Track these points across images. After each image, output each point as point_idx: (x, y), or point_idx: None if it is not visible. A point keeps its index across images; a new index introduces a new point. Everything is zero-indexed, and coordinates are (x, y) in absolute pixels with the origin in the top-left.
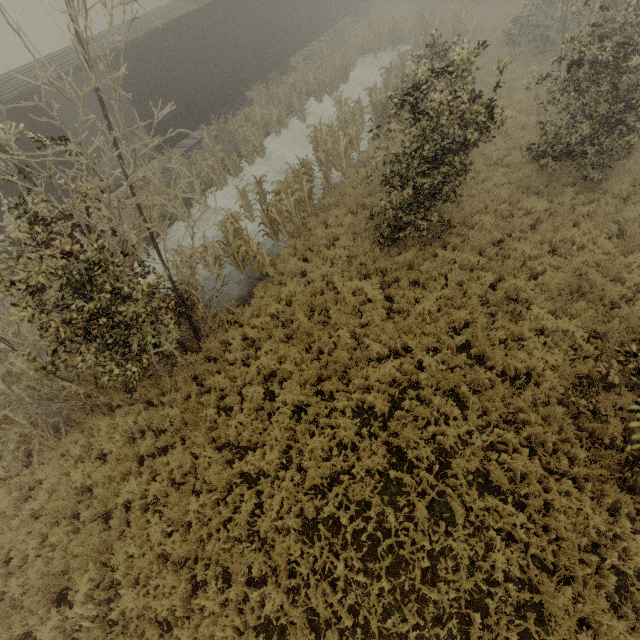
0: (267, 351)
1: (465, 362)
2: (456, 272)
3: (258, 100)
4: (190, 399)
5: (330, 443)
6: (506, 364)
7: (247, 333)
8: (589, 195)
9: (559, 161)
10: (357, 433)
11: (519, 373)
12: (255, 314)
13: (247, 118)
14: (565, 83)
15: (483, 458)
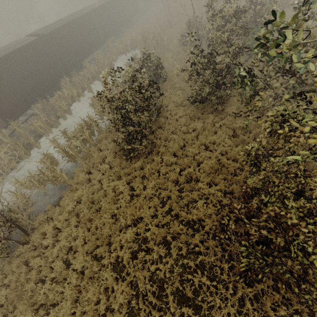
0: (65, 236)
1: (171, 219)
2: (163, 168)
3: (65, 86)
4: (20, 278)
5: (100, 290)
6: (188, 218)
7: (57, 224)
8: (220, 116)
9: (204, 102)
10: (116, 277)
11: (196, 220)
12: (62, 211)
13: (59, 96)
14: (191, 72)
15: (181, 279)
